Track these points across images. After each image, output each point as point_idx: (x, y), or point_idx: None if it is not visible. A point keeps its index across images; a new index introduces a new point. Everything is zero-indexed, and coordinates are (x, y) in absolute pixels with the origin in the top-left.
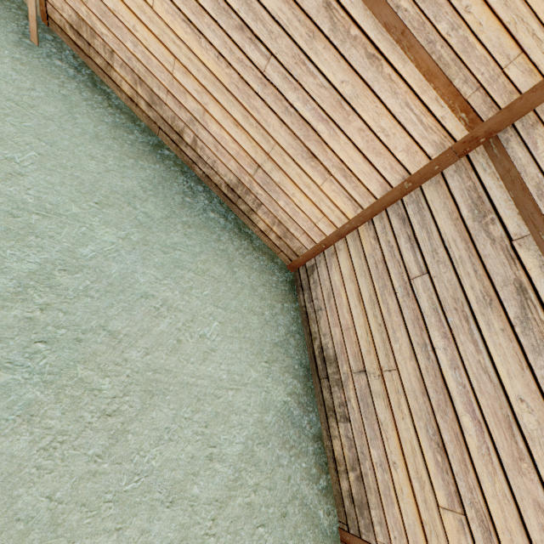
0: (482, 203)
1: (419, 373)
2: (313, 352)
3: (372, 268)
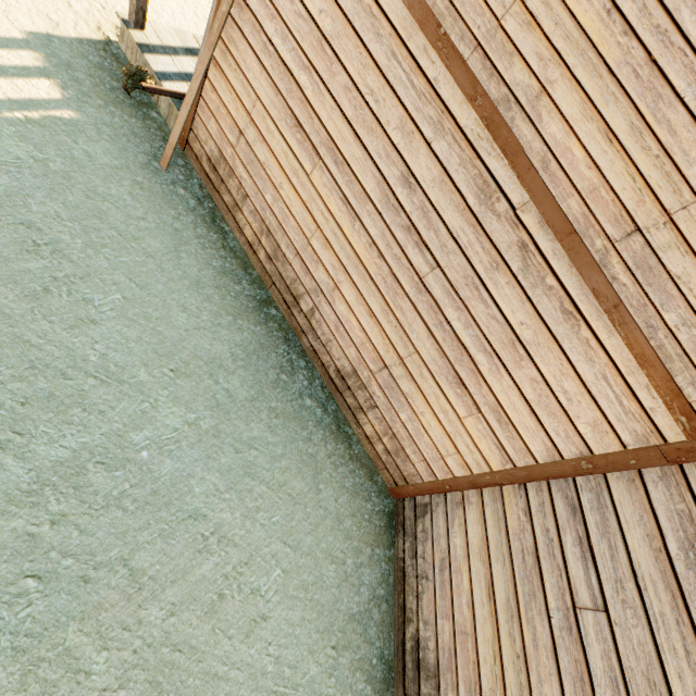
0: None
1: None
2: (402, 640)
3: (517, 556)
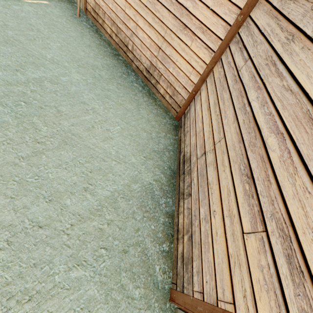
0: None
1: (238, 128)
2: (179, 161)
3: (217, 84)
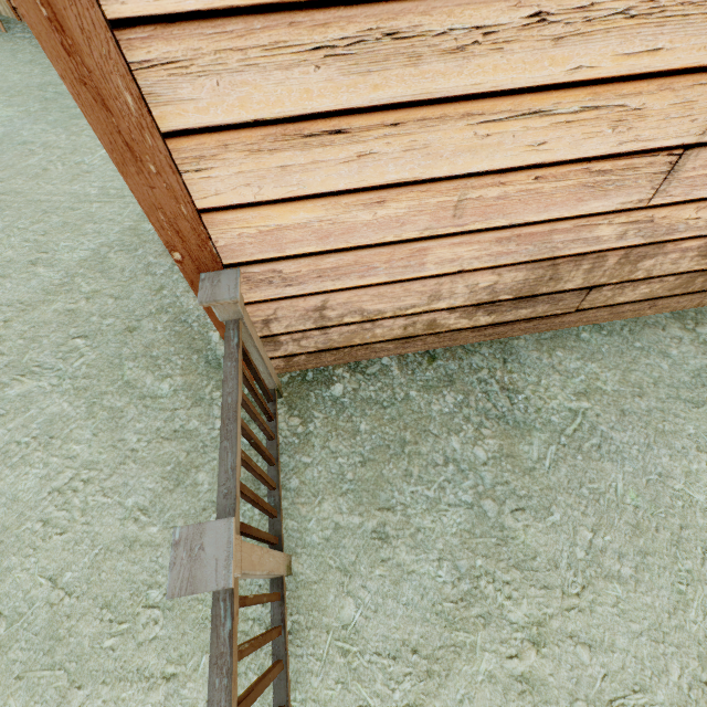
0: None
1: None
2: None
3: None
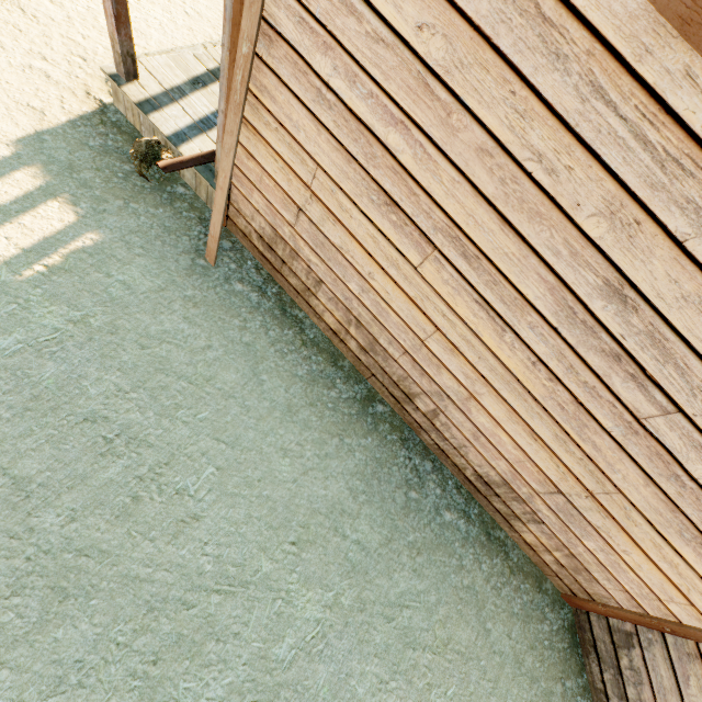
0: None
1: None
2: None
3: None
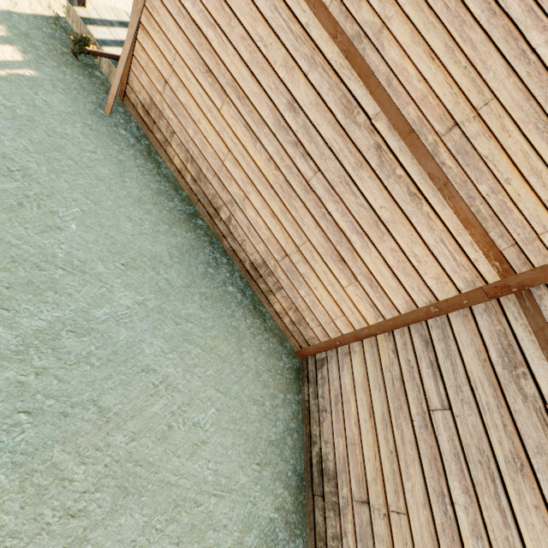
0: (513, 352)
1: (433, 528)
2: (310, 458)
3: (388, 383)
